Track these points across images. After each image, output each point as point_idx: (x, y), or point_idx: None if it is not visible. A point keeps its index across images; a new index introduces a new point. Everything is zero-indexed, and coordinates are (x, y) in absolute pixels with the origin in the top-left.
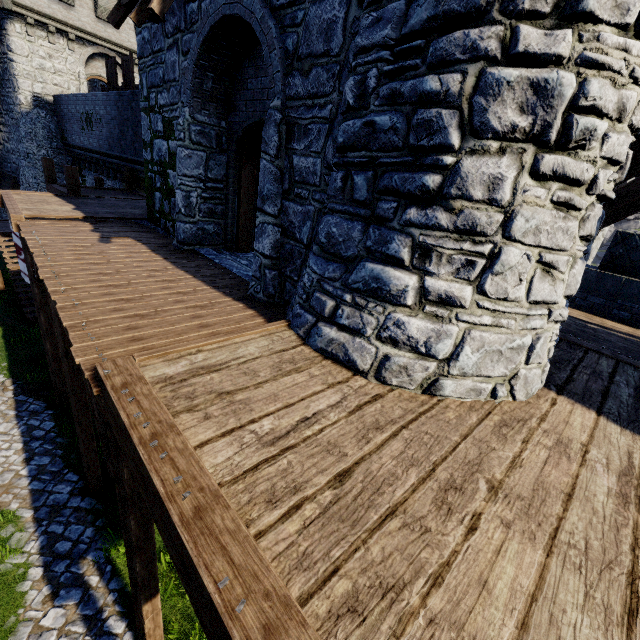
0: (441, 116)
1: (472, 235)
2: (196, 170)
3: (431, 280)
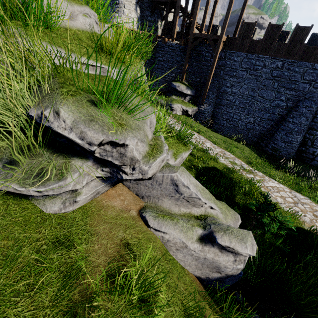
0: None
1: (121, 8)
2: None
3: (119, 14)
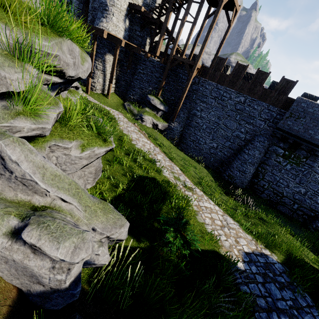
0: (107, 1)
1: (110, 15)
2: (76, 5)
3: (107, 19)
